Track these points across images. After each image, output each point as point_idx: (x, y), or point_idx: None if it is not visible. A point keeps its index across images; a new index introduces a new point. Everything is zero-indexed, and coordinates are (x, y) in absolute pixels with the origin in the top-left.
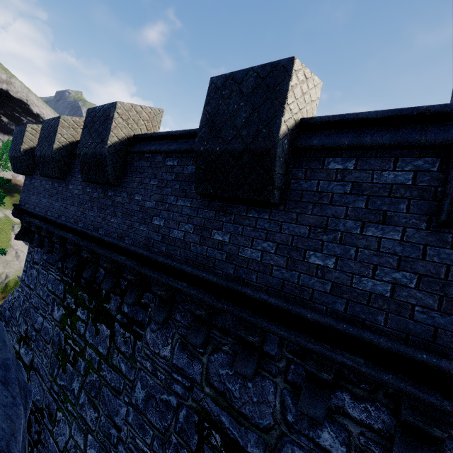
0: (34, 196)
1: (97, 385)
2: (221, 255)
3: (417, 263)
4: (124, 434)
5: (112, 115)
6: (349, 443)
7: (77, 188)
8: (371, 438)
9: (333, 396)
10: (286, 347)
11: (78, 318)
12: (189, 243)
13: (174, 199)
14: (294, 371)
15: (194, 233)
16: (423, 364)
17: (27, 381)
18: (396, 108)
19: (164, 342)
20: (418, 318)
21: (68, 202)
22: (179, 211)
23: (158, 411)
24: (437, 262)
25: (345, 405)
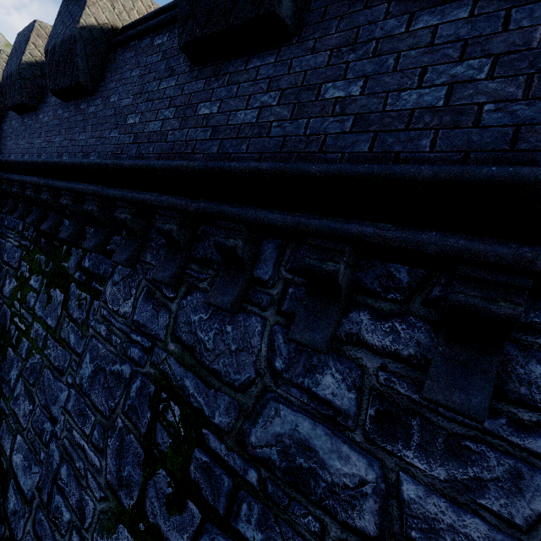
0: (0, 142)
1: (38, 368)
2: (205, 132)
3: (494, 40)
4: (60, 426)
5: None
6: (361, 385)
7: (47, 115)
8: (396, 372)
9: (344, 319)
10: (285, 264)
11: (31, 287)
12: (166, 132)
13: (156, 83)
14: (292, 297)
15: (174, 117)
16: (490, 185)
17: None
18: None
19: (127, 294)
20: (488, 122)
21: (35, 135)
22: (160, 96)
23: (105, 388)
24: (528, 26)
25: (362, 330)
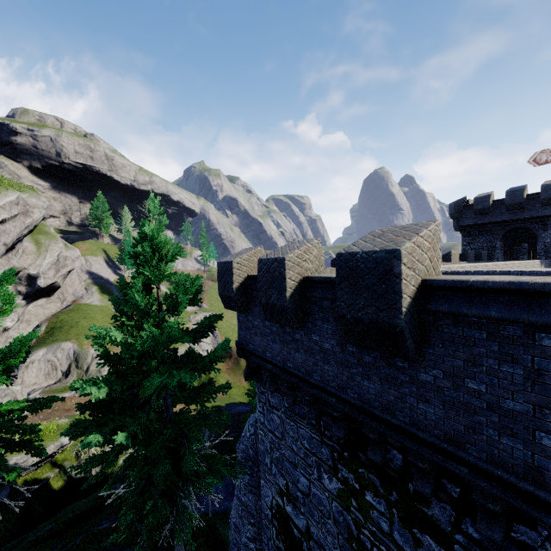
0: (258, 337)
1: None
2: None
3: None
4: None
5: (399, 270)
6: None
7: (328, 342)
8: None
9: None
10: None
11: (371, 505)
12: None
13: None
14: None
15: None
16: None
17: (309, 550)
18: None
19: None
20: None
21: (317, 358)
22: None
23: None
24: None
25: None
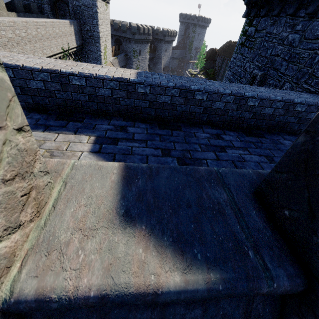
0: None
1: None
2: None
3: None
4: None
5: None
6: None
7: None
8: None
9: None
10: None
11: None
12: None
13: None
14: None
15: None
16: None
17: None
18: (226, 289)
19: None
20: None
21: None
22: None
23: None
24: None
25: None
